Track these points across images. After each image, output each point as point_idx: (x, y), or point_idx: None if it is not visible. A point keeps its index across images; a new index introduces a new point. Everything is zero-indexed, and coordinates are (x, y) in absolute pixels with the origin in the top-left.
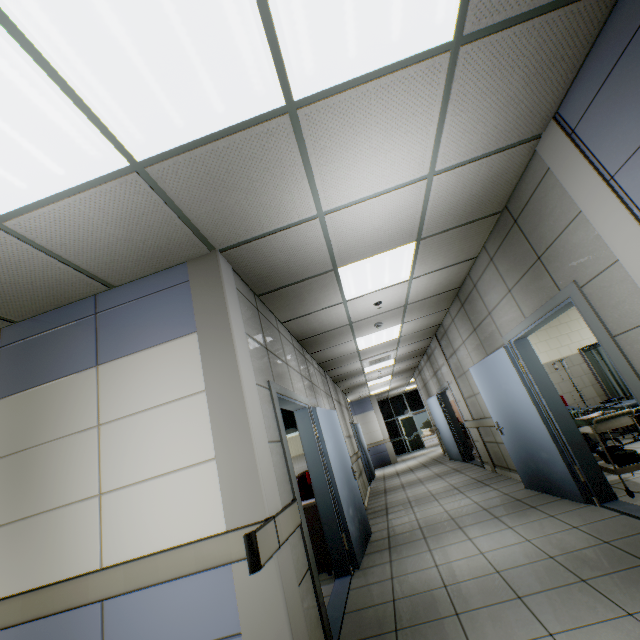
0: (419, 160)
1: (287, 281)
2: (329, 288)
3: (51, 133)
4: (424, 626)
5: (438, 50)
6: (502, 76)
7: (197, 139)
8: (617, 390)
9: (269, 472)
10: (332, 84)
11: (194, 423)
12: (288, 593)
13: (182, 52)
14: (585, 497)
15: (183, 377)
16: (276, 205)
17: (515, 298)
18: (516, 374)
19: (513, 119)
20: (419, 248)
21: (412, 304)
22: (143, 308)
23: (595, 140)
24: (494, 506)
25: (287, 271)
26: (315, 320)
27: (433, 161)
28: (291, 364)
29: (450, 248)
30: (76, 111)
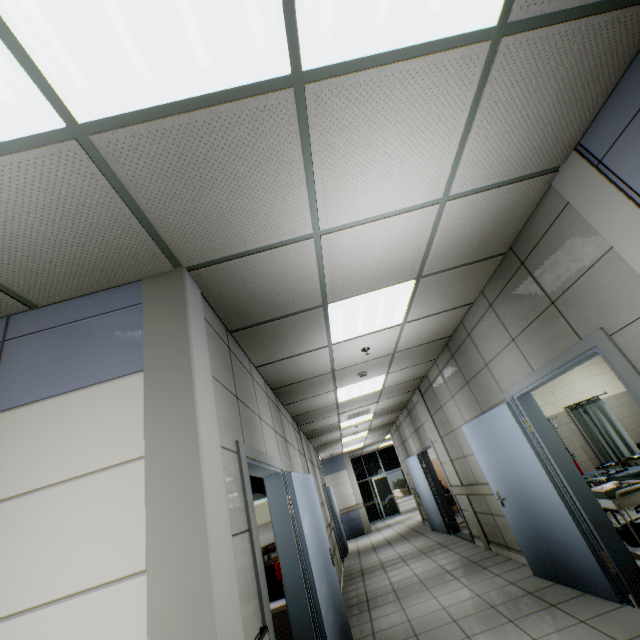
0: (435, 179)
1: (268, 315)
2: (315, 327)
3: None
4: None
5: (477, 37)
6: (537, 86)
7: (168, 104)
8: (609, 453)
9: (230, 591)
10: (352, 56)
11: (120, 509)
12: None
13: None
14: (619, 594)
15: (114, 436)
16: (265, 215)
17: (520, 348)
18: (522, 435)
19: (537, 143)
20: (418, 287)
21: (400, 352)
22: (72, 336)
23: (630, 169)
24: (503, 602)
25: (269, 303)
26: (295, 365)
27: (449, 183)
28: (264, 417)
29: (449, 290)
30: None
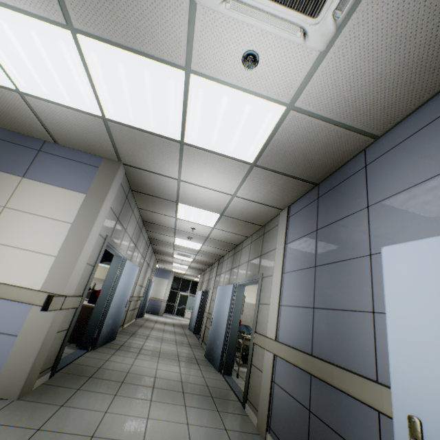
0: (230, 188)
1: (151, 193)
2: (171, 208)
3: (75, 89)
4: (104, 380)
5: (246, 162)
6: (269, 183)
7: (137, 127)
8: None
9: (78, 276)
10: (202, 146)
11: (56, 235)
12: (51, 330)
13: (147, 105)
14: (220, 369)
15: (65, 211)
16: (160, 165)
17: (248, 266)
18: (230, 300)
19: (272, 198)
20: (221, 218)
21: (211, 239)
22: (67, 165)
23: (291, 226)
24: (183, 356)
25: (153, 189)
26: (157, 217)
27: (236, 191)
28: (129, 231)
29: (236, 226)
30: (91, 91)
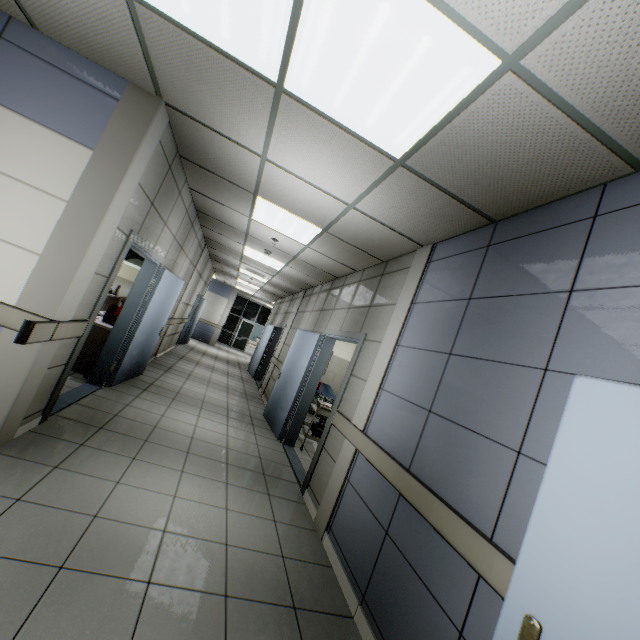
0: (349, 193)
1: (212, 169)
2: (244, 201)
3: None
4: (121, 435)
5: (389, 155)
6: (417, 201)
7: (195, 31)
8: None
9: (79, 293)
10: (315, 105)
11: (40, 218)
12: (37, 368)
13: None
14: (281, 436)
15: (55, 175)
16: (233, 122)
17: (347, 315)
18: (311, 354)
19: (413, 225)
20: (323, 235)
21: (300, 260)
22: (56, 81)
23: (428, 278)
24: (235, 411)
25: (216, 163)
26: (220, 209)
27: (357, 201)
28: (171, 225)
29: (343, 253)
30: None
